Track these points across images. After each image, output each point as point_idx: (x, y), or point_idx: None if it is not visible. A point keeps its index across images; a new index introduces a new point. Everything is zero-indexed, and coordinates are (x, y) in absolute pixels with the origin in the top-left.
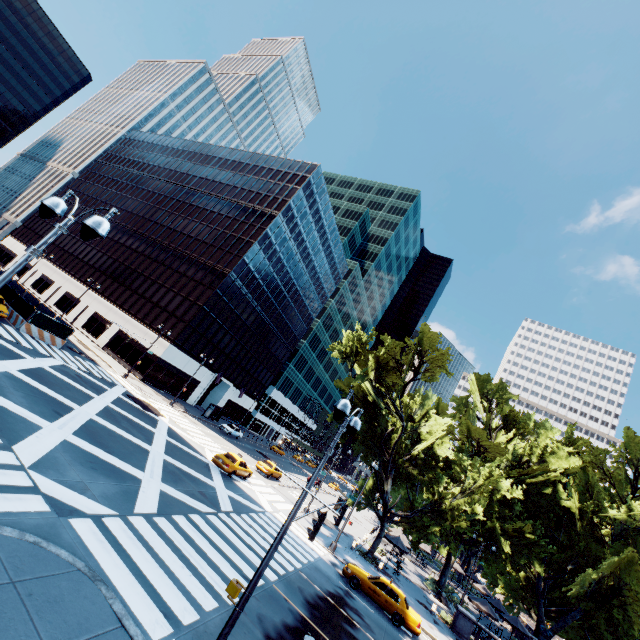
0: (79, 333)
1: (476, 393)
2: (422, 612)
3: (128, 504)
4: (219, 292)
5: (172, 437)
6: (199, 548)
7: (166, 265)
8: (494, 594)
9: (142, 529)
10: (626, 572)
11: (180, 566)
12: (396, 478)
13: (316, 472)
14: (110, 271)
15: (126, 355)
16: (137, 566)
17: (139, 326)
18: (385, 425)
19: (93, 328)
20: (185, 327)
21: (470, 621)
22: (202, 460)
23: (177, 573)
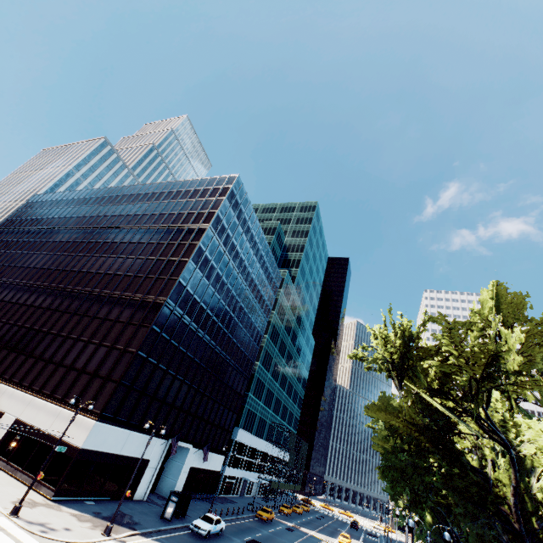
0: None
1: None
2: None
3: None
4: (156, 328)
5: None
6: None
7: (81, 313)
8: None
9: None
10: None
11: None
12: None
13: None
14: (5, 340)
15: (26, 460)
16: None
17: (46, 406)
18: (465, 459)
19: None
20: (115, 388)
21: None
22: None
23: None
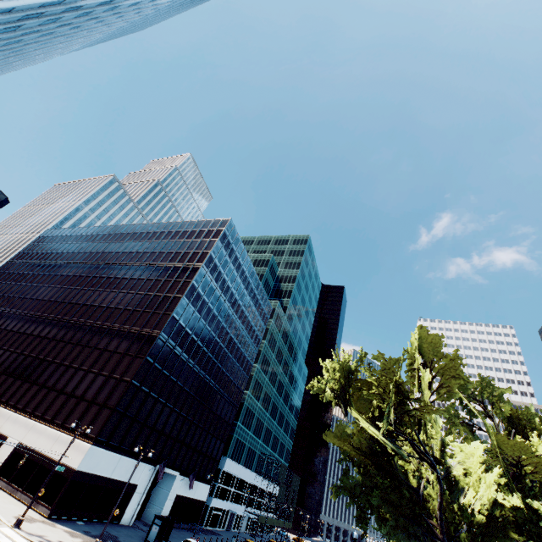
0: None
1: (463, 398)
2: None
3: None
4: (150, 359)
5: None
6: None
7: (83, 344)
8: None
9: None
10: None
11: None
12: None
13: None
14: (12, 368)
15: (26, 481)
16: None
17: (47, 431)
18: (407, 480)
19: None
20: (110, 415)
21: None
22: None
23: None
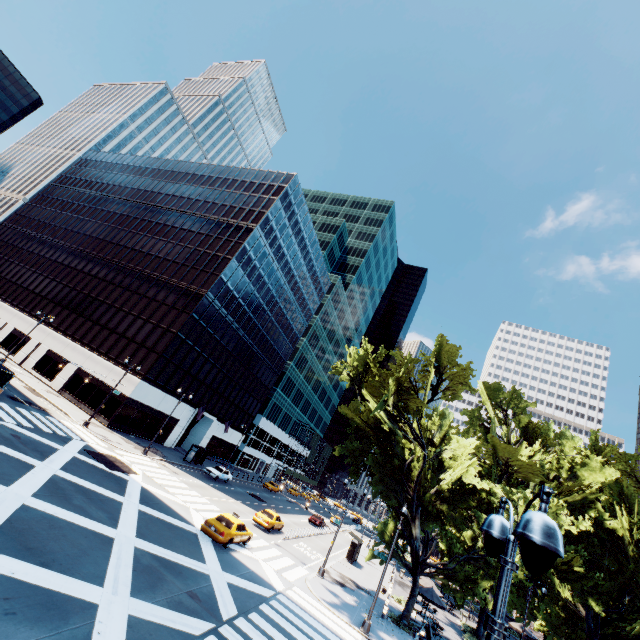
0: (29, 376)
1: (489, 405)
2: None
3: None
4: (195, 316)
5: (147, 503)
6: None
7: (132, 290)
8: (526, 626)
9: None
10: None
11: None
12: (422, 516)
13: None
14: (66, 301)
15: (87, 397)
16: None
17: (102, 362)
18: (402, 454)
19: (46, 369)
20: (157, 359)
21: None
22: (188, 530)
23: None
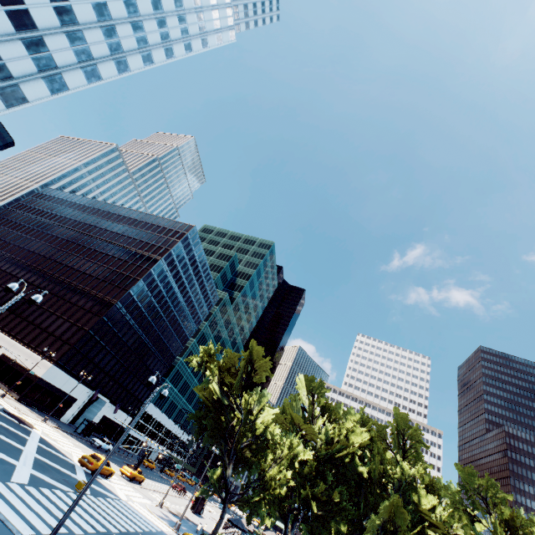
0: None
1: (303, 390)
2: None
3: (6, 476)
4: (105, 318)
5: (43, 444)
6: (58, 506)
7: (59, 296)
8: None
9: (17, 490)
10: (397, 516)
11: (43, 511)
12: (238, 464)
13: (136, 417)
14: (2, 301)
15: (5, 377)
16: (13, 505)
17: (24, 350)
18: (231, 420)
19: None
20: (69, 349)
21: None
22: (69, 461)
23: (40, 513)
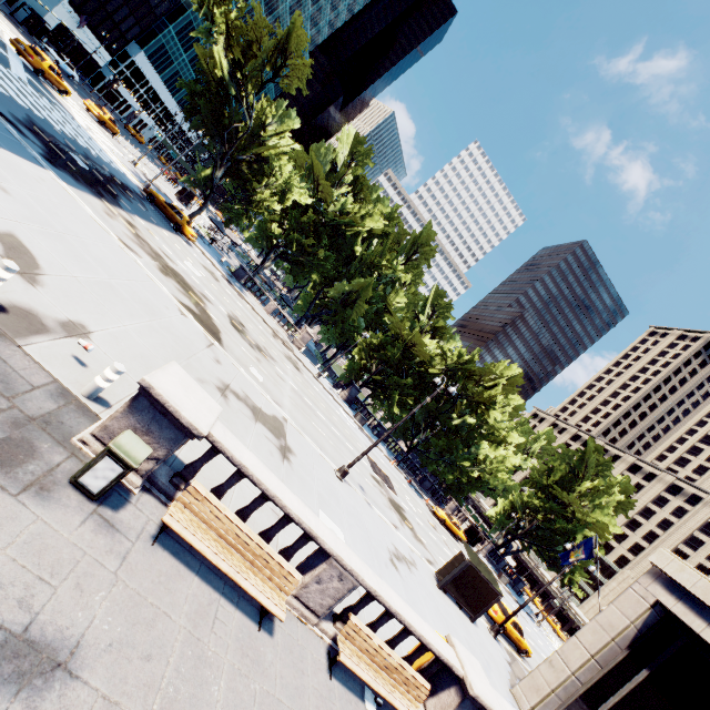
0: None
1: (345, 148)
2: (212, 255)
3: None
4: None
5: None
6: None
7: None
8: None
9: None
10: (364, 291)
11: None
12: (232, 175)
13: None
14: None
15: None
16: None
17: None
18: (237, 123)
19: None
20: None
21: (246, 273)
22: None
23: None
